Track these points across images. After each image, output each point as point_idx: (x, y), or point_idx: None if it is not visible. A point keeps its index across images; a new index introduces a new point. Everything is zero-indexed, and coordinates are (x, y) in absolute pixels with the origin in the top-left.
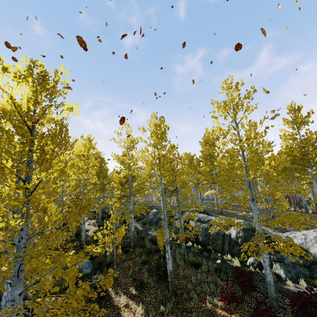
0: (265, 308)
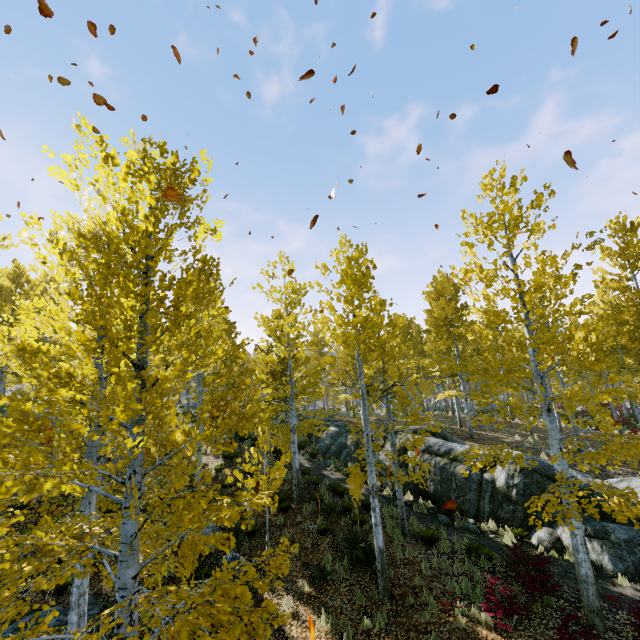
0: (576, 629)
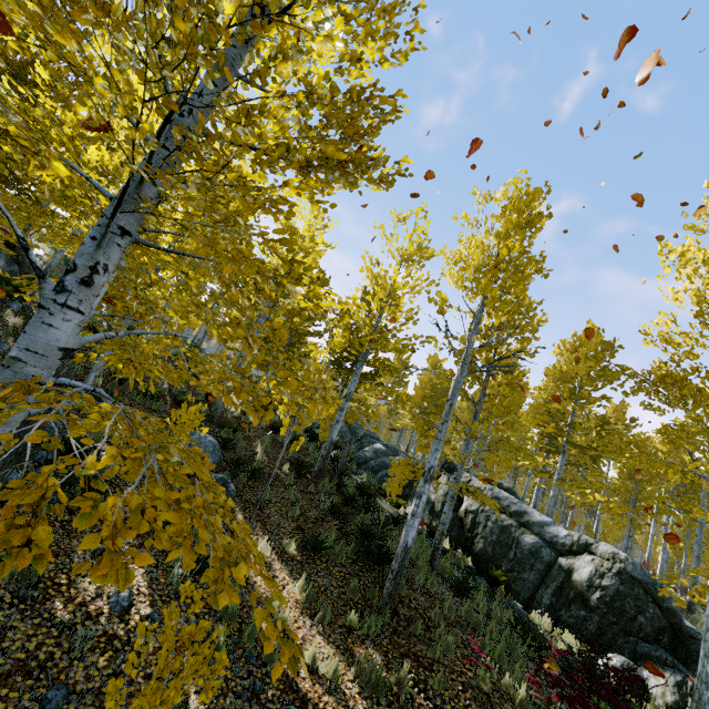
0: None
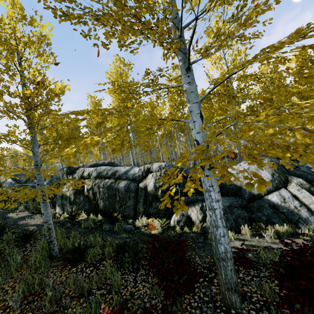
0: None
